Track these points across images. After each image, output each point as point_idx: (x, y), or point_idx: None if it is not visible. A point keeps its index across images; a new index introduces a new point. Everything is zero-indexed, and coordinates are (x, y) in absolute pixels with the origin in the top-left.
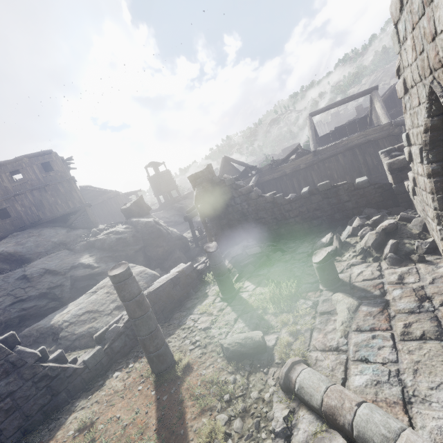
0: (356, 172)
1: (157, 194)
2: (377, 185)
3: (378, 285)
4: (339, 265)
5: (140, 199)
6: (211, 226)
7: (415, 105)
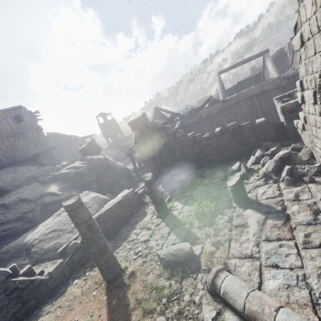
0: (254, 115)
1: (106, 137)
2: (272, 124)
3: (279, 202)
4: (247, 187)
5: (92, 141)
6: (147, 160)
7: (311, 55)
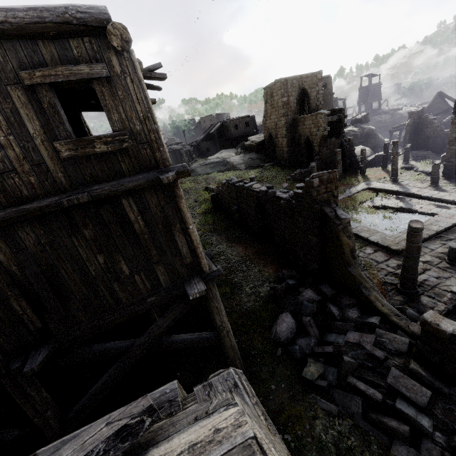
0: None
1: (361, 103)
2: None
3: None
4: None
5: (367, 114)
6: (408, 139)
7: None
